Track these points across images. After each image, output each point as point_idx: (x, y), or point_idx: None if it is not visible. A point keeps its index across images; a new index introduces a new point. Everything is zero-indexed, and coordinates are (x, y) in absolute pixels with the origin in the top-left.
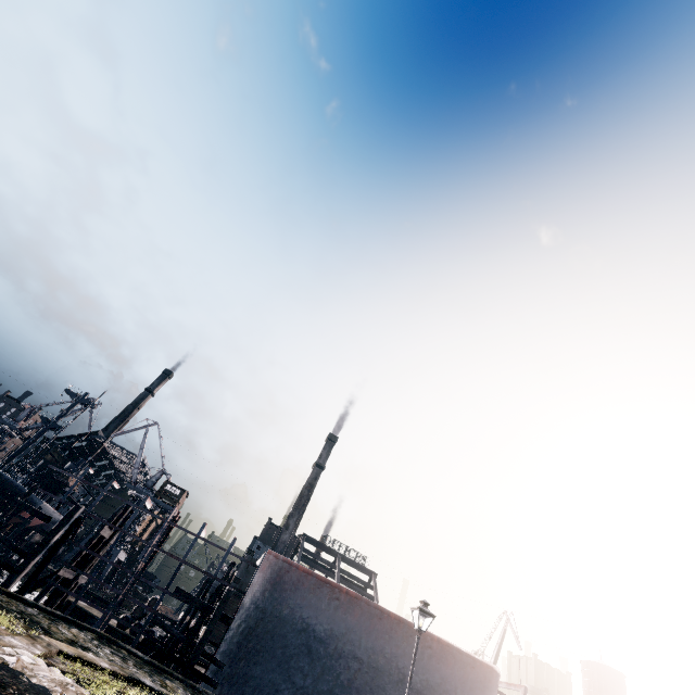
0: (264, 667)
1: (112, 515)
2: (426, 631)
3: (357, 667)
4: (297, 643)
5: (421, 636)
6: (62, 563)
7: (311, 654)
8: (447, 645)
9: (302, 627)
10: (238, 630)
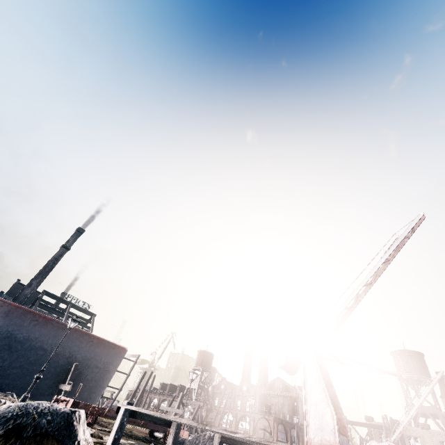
0: None
1: None
2: (92, 334)
3: (43, 353)
4: (1, 344)
5: (88, 337)
6: None
7: (11, 349)
8: (103, 340)
9: (7, 335)
10: None
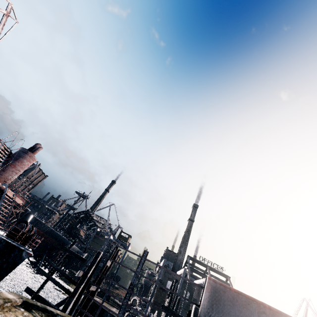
0: None
1: (110, 253)
2: None
3: None
4: None
5: None
6: (90, 283)
7: None
8: None
9: None
10: None
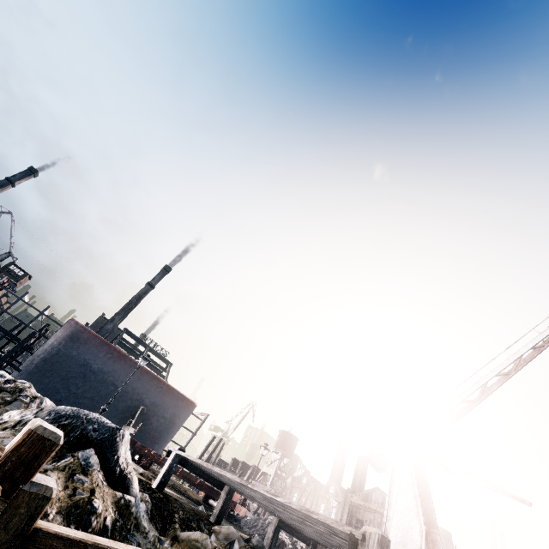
0: (52, 379)
1: None
2: (162, 380)
3: (113, 389)
4: (77, 371)
5: (158, 382)
6: None
7: (85, 378)
8: (172, 388)
9: (83, 363)
10: (38, 357)
